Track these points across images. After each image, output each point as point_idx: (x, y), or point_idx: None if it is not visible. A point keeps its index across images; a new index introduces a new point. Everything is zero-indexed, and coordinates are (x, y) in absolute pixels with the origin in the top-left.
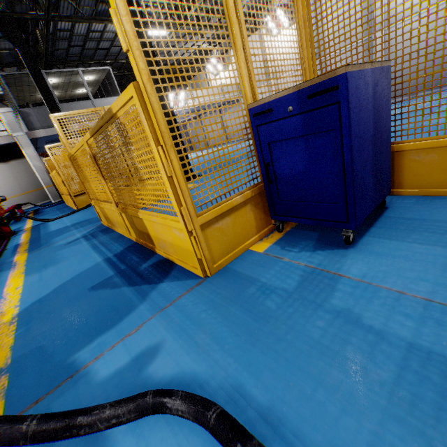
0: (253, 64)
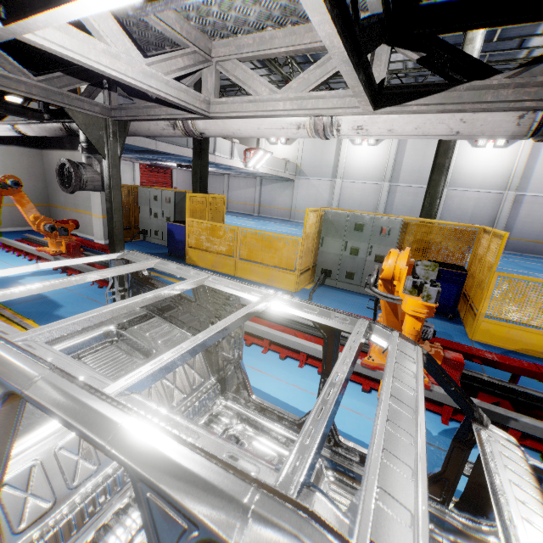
0: (323, 156)
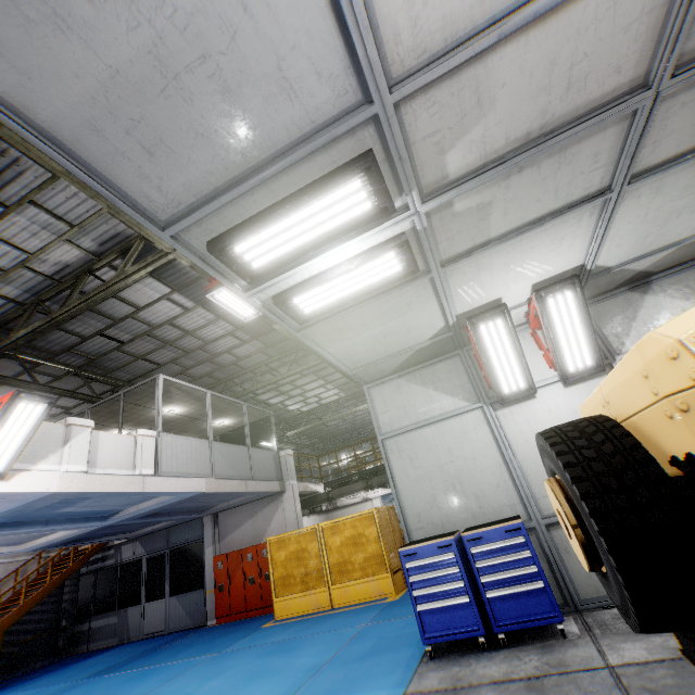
0: None
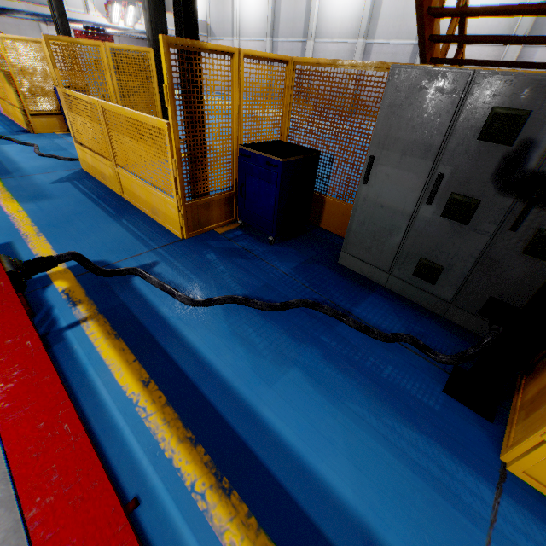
0: (224, 9)
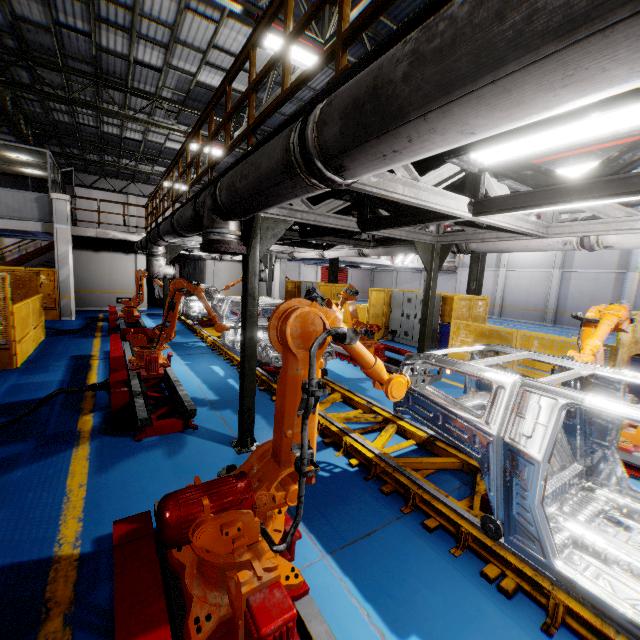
0: None
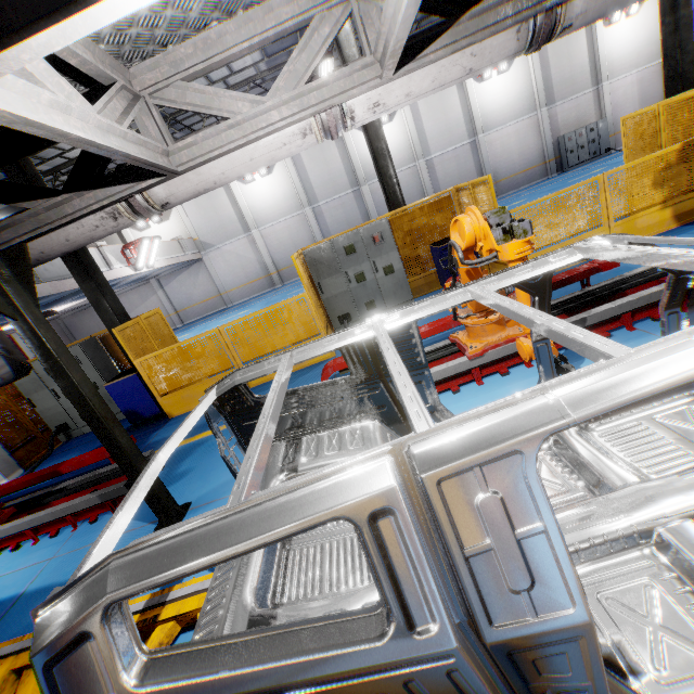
0: (219, 213)
